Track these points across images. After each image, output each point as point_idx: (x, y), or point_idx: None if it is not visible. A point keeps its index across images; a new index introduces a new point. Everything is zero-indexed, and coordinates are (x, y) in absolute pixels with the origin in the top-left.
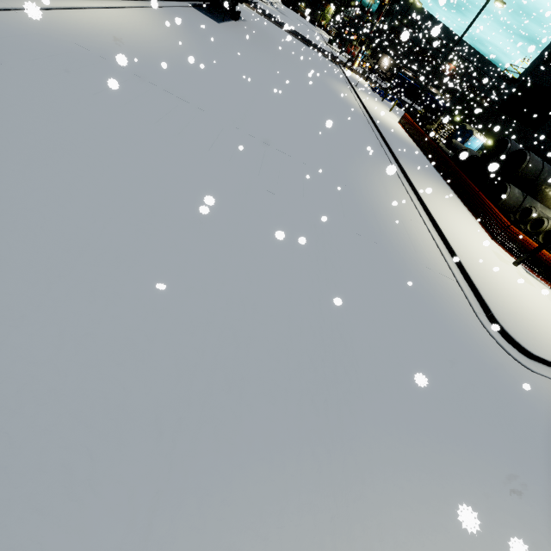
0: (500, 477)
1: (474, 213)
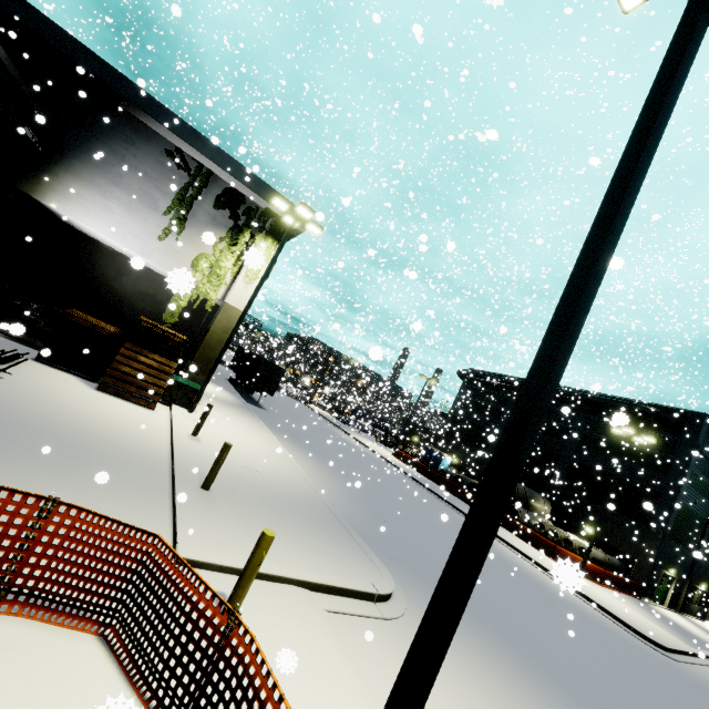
0: None
1: (523, 538)
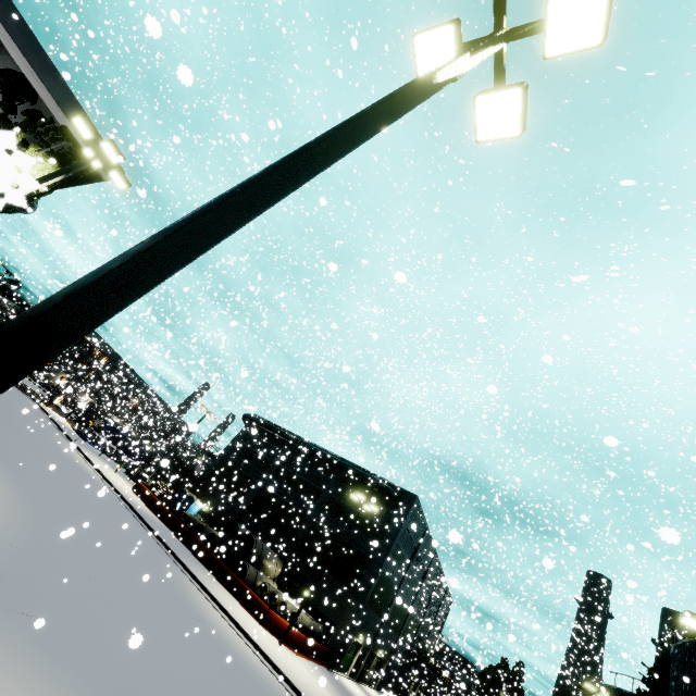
0: None
1: (240, 600)
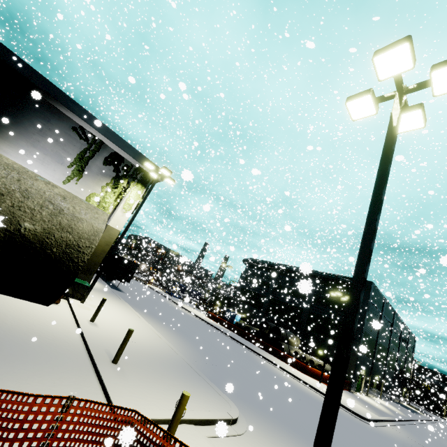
0: None
1: (288, 363)
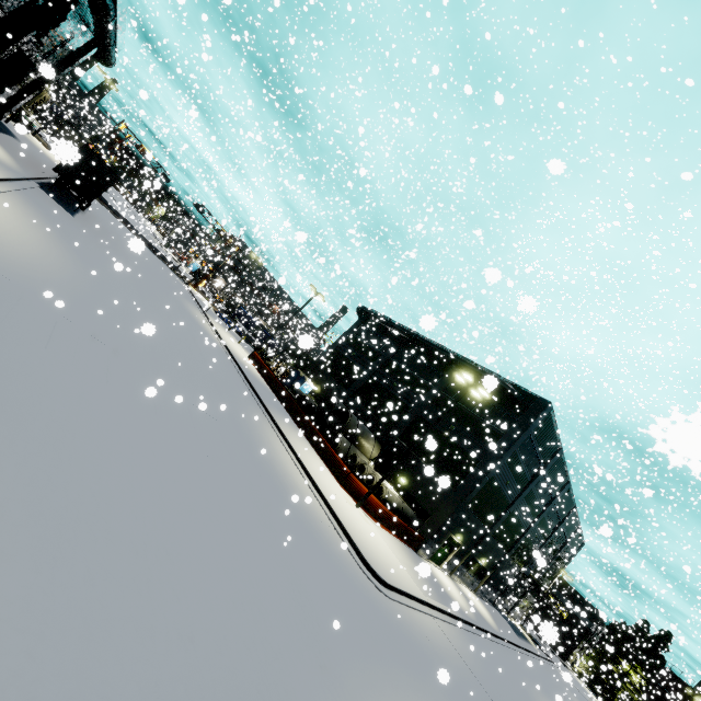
0: (402, 680)
1: (324, 460)
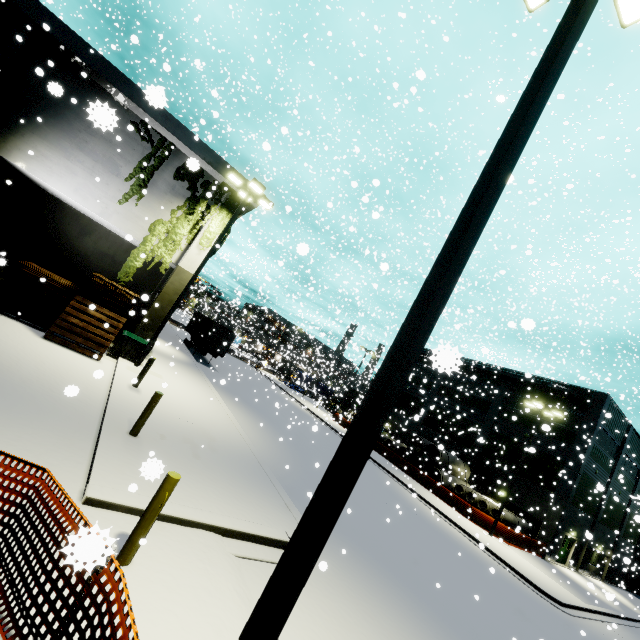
0: None
1: (443, 499)
